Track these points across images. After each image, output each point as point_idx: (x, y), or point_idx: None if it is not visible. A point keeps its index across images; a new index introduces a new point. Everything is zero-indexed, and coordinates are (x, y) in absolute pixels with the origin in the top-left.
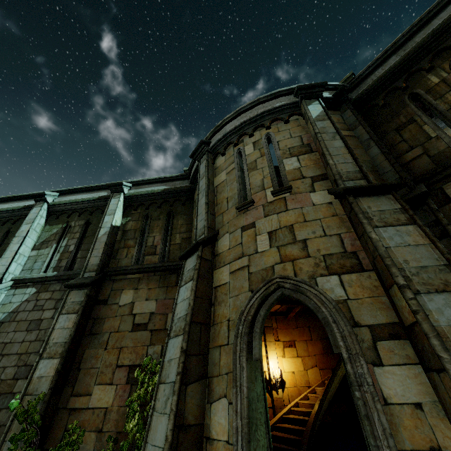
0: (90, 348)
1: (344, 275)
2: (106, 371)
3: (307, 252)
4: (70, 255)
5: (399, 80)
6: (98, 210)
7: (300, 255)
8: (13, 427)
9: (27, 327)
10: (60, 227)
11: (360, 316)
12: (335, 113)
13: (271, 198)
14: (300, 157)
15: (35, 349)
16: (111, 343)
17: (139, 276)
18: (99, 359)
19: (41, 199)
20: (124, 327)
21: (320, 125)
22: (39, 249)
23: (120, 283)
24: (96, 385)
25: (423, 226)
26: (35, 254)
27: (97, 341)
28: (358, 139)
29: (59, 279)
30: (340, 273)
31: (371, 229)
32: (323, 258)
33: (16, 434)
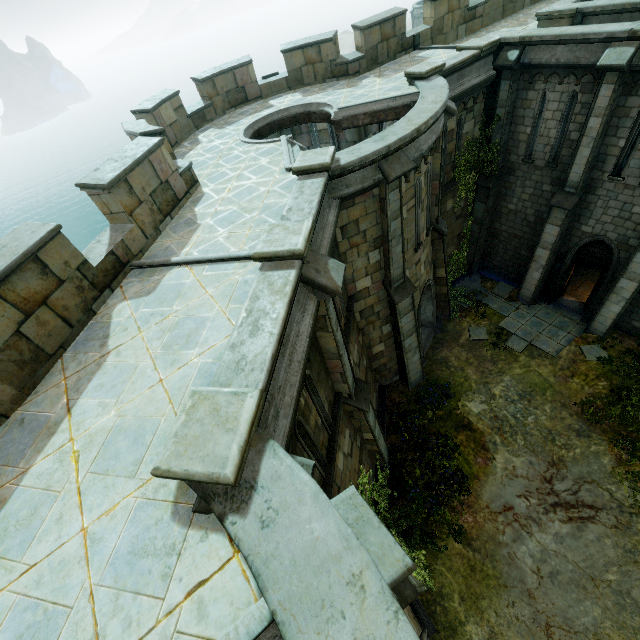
0: None
1: None
2: None
3: None
4: None
5: None
6: None
7: None
8: None
9: None
10: None
11: None
12: None
13: None
14: None
15: None
16: None
17: None
18: None
19: None
20: None
21: None
22: None
23: None
24: None
25: None
26: None
27: None
28: None
29: None
30: None
31: None
32: None
33: None
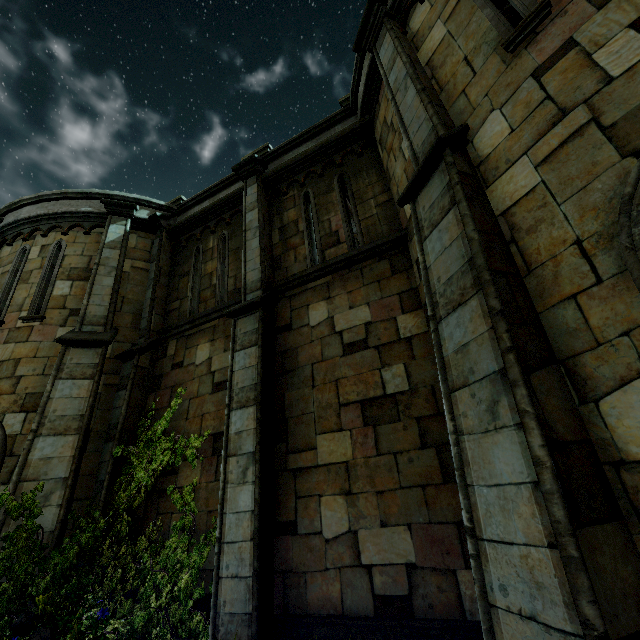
0: None
1: (32, 413)
2: None
3: (15, 389)
4: None
5: (200, 229)
6: None
7: (8, 391)
8: None
9: None
10: None
11: (19, 448)
12: (148, 237)
13: (22, 323)
14: (76, 283)
15: None
16: None
17: None
18: None
19: None
20: None
21: (106, 254)
22: None
23: None
24: None
25: (95, 382)
26: None
27: None
28: (149, 275)
29: None
30: (30, 411)
31: (51, 381)
32: (25, 396)
33: None
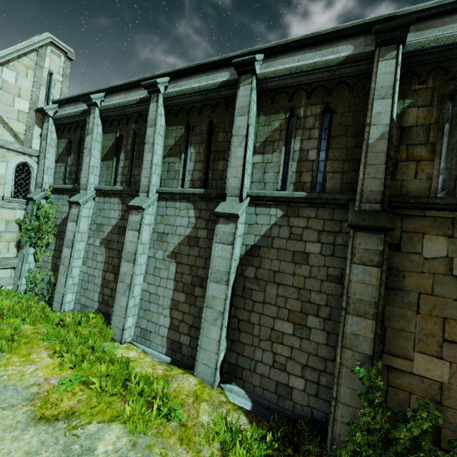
0: (392, 305)
1: None
2: (428, 341)
3: None
4: (313, 166)
5: None
6: (340, 85)
7: None
8: (342, 374)
9: (292, 258)
10: (284, 119)
11: None
12: None
13: None
14: None
15: (314, 288)
16: (425, 308)
17: (452, 216)
18: (411, 323)
19: (247, 69)
20: (442, 291)
21: None
22: (263, 154)
23: (416, 223)
24: (416, 352)
25: None
26: (260, 161)
27: (400, 299)
28: None
29: (311, 203)
30: None
31: None
32: None
33: (362, 392)
